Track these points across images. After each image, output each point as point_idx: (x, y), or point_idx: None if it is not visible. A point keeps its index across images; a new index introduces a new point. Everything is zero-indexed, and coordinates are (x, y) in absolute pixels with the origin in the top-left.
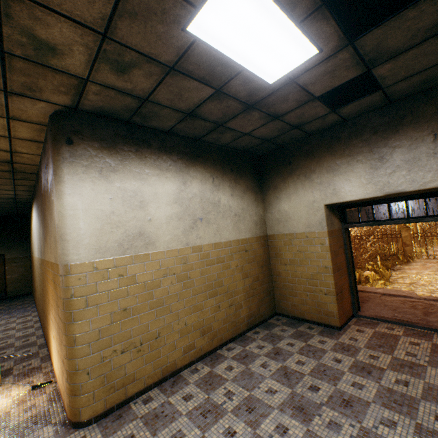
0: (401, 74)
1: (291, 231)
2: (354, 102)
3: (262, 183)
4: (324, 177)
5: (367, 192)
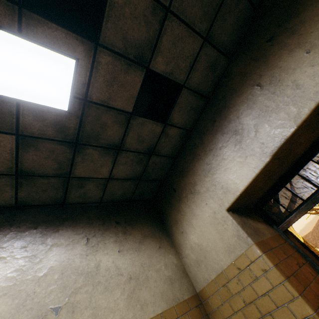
0: (182, 66)
1: (218, 270)
2: (173, 107)
3: (164, 224)
4: (205, 182)
5: (252, 167)
